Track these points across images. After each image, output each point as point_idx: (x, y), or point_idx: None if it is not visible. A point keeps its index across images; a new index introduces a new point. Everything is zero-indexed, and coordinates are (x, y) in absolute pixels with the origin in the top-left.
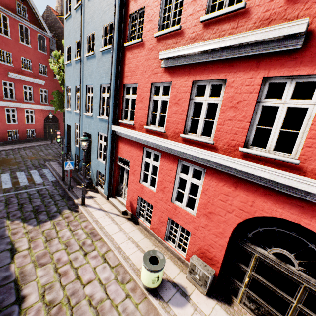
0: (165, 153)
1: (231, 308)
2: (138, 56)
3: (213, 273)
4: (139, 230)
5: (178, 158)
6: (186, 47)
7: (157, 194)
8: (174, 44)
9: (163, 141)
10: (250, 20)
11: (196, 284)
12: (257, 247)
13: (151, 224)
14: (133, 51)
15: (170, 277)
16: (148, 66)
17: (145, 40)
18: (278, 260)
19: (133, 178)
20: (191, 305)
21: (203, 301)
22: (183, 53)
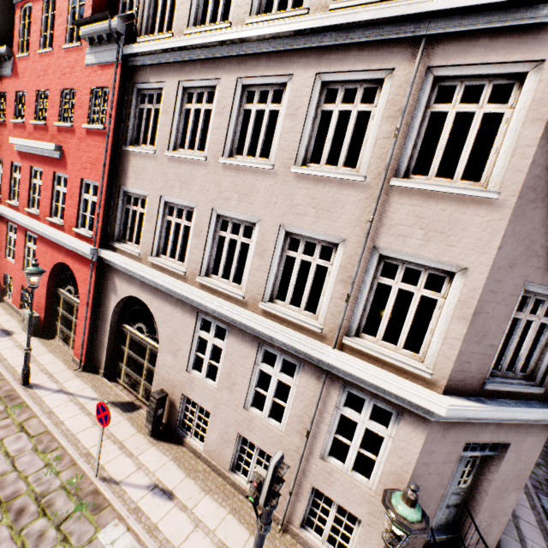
0: (20, 226)
1: (48, 341)
2: (3, 133)
3: (35, 315)
4: (1, 305)
5: (26, 229)
6: (22, 140)
7: (16, 265)
8: (22, 133)
9: (13, 214)
10: (49, 134)
11: (26, 329)
12: (63, 290)
13: (13, 298)
14: (0, 127)
15: (5, 327)
16: (10, 145)
17: (8, 121)
18: (68, 294)
19: (1, 254)
20: (9, 338)
21: (24, 337)
22: (21, 144)
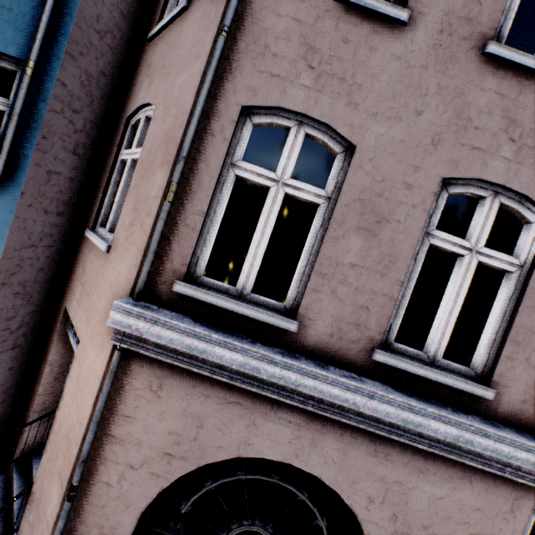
0: None
1: None
2: None
3: None
4: None
5: None
6: None
7: None
8: None
9: None
10: None
11: None
12: None
13: None
14: None
15: None
16: None
17: None
18: None
19: None
20: None
21: None
22: None
